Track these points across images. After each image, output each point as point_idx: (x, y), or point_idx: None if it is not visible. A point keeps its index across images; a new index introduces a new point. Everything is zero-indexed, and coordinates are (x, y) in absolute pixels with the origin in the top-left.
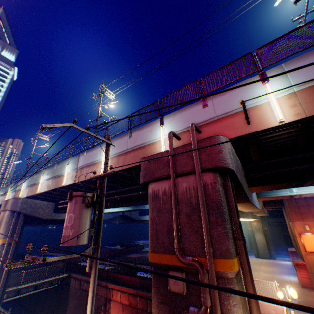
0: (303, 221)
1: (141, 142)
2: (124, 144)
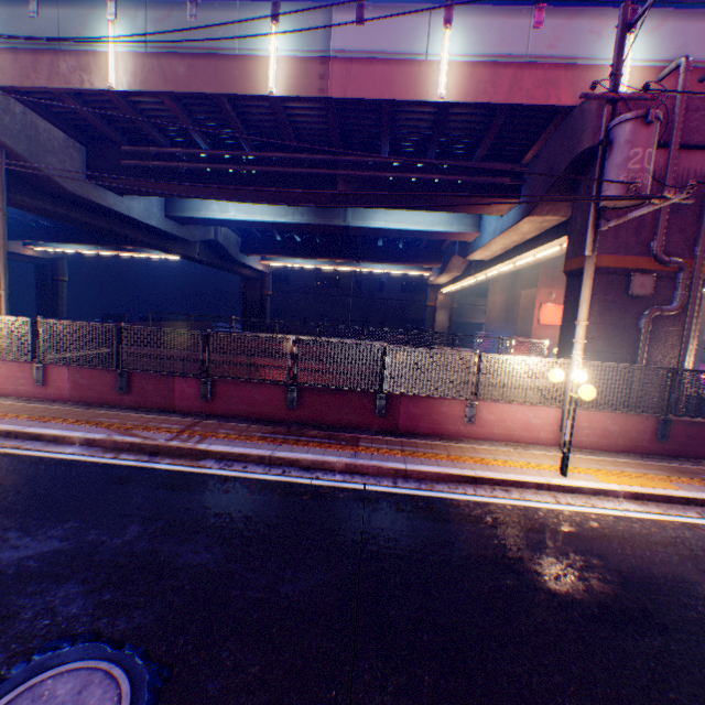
0: (551, 289)
1: (569, 53)
2: (517, 40)
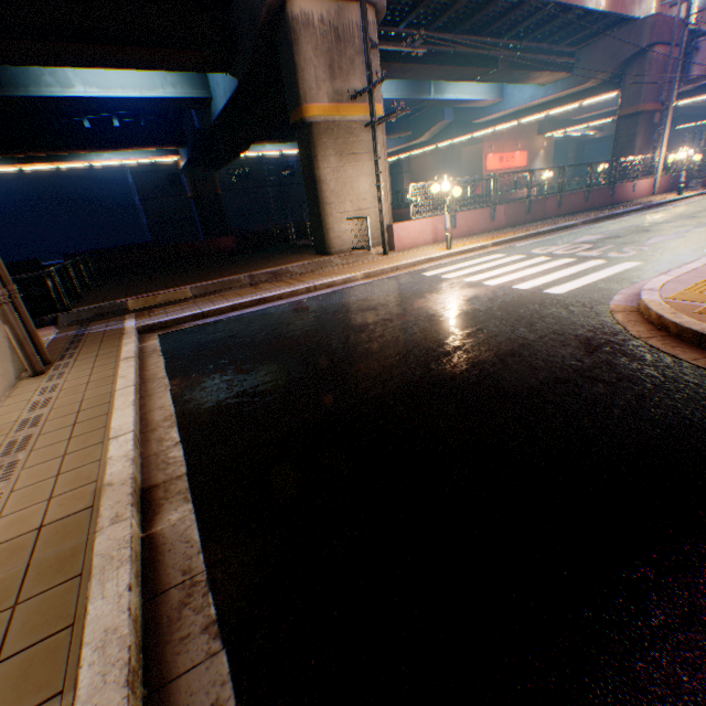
0: (489, 144)
1: None
2: None
